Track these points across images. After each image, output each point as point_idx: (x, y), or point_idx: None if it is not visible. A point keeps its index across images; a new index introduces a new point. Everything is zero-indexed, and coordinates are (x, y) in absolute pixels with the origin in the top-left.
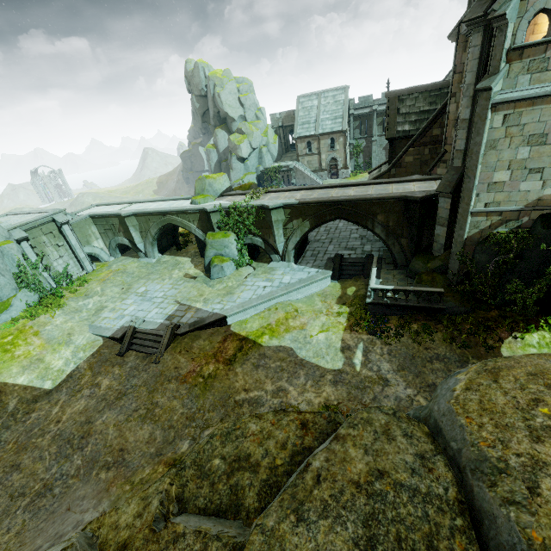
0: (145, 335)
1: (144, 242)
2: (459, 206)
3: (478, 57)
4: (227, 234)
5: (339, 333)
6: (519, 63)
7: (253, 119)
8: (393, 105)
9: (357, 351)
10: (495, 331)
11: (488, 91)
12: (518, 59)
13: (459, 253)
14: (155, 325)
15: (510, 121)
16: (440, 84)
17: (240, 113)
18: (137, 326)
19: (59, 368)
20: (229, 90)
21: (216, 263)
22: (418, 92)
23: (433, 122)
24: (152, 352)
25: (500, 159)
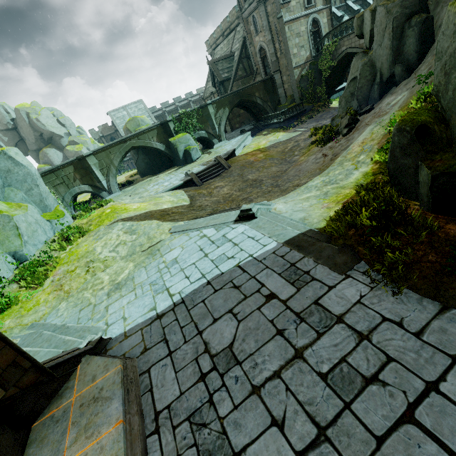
0: (204, 172)
1: (105, 179)
2: (288, 67)
3: (265, 15)
4: (185, 133)
5: (284, 133)
6: (284, 9)
7: (77, 134)
8: (214, 67)
9: (299, 130)
10: (325, 104)
11: (281, 18)
12: (283, 8)
13: (297, 86)
14: (204, 167)
15: (290, 29)
16: (228, 55)
17: (64, 131)
18: (193, 172)
19: (177, 199)
20: (46, 115)
21: (192, 147)
22: (221, 60)
23: (237, 68)
24: (221, 172)
25: (292, 44)
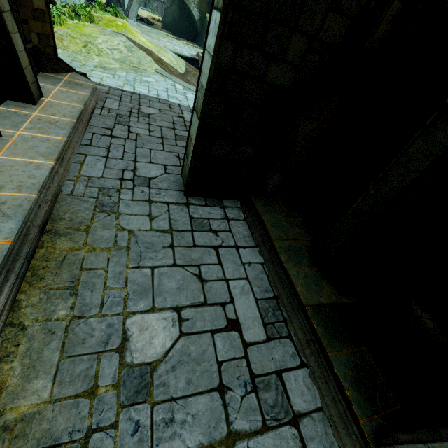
0: None
1: None
2: None
3: None
4: None
5: None
6: None
7: None
8: None
9: None
10: None
11: None
12: None
13: None
14: None
15: None
16: None
17: None
18: None
19: (176, 64)
20: None
21: None
22: None
23: None
24: None
25: None
